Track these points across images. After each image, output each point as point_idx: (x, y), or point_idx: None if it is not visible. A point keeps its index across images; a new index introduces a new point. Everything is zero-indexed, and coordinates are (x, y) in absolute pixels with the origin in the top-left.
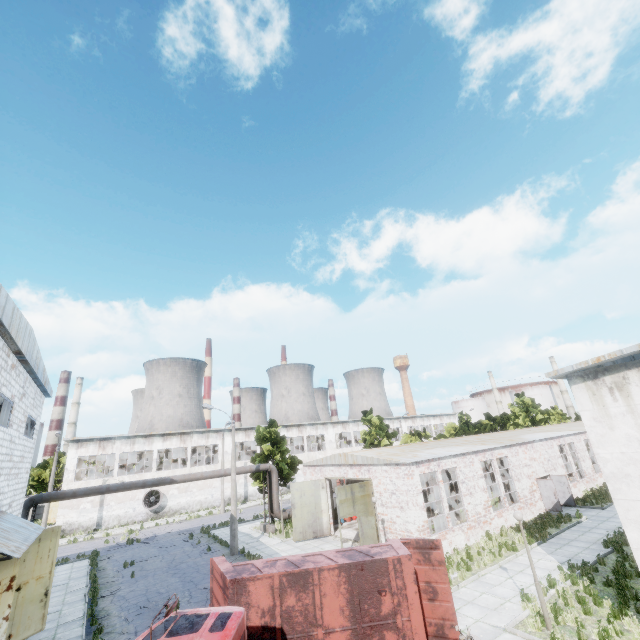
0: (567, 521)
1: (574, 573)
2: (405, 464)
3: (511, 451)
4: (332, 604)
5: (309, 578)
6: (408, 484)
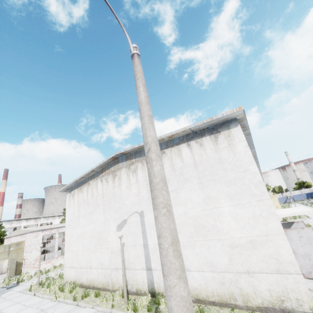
0: None
1: None
2: (36, 231)
3: None
4: None
5: None
6: (35, 240)
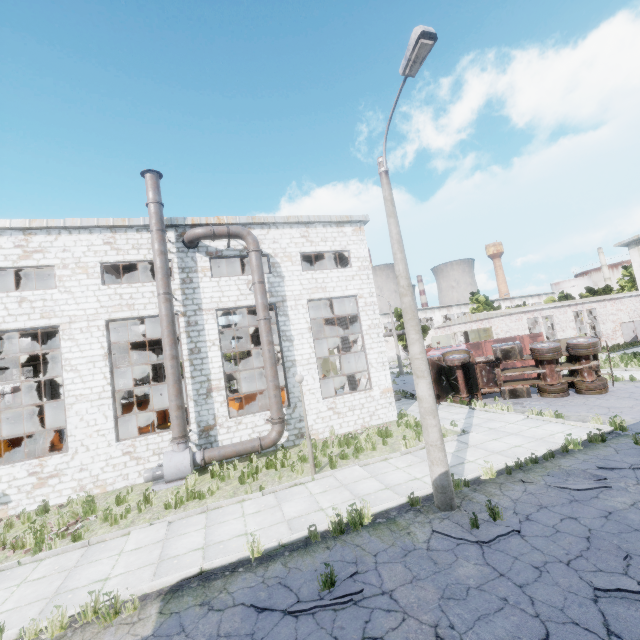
0: (638, 344)
1: (624, 355)
2: (516, 313)
3: (600, 305)
4: (491, 354)
5: (480, 345)
6: (518, 324)
